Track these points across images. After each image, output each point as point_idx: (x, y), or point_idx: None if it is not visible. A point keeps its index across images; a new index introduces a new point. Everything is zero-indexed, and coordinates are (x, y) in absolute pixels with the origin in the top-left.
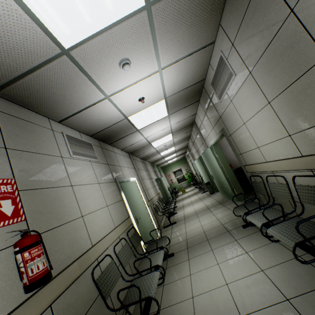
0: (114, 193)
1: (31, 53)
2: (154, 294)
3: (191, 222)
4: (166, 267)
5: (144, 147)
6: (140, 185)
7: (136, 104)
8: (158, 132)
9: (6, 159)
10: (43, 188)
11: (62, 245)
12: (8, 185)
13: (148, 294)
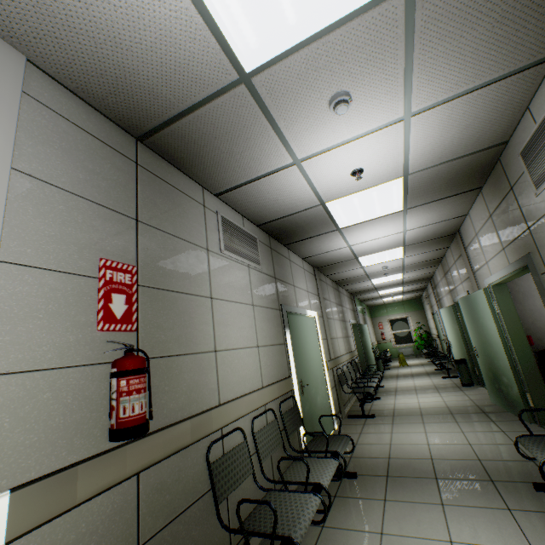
0: (274, 328)
1: (196, 80)
2: (301, 537)
3: (405, 427)
4: (335, 492)
5: (343, 262)
6: (322, 327)
7: (345, 180)
8: (376, 238)
9: (134, 236)
10: (170, 290)
11: (176, 386)
12: (127, 274)
13: (289, 531)
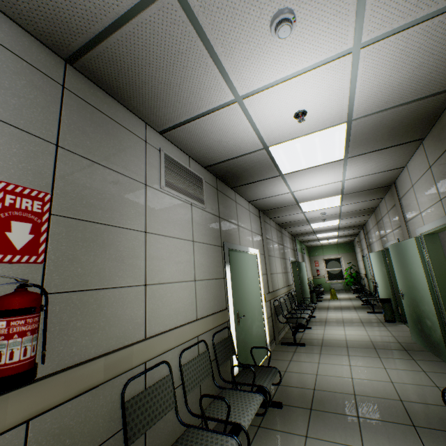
0: (214, 263)
1: None
2: None
3: (332, 358)
4: (260, 422)
5: (286, 207)
6: (263, 263)
7: (288, 123)
8: (316, 186)
9: (51, 162)
10: (94, 222)
11: (92, 322)
12: (36, 201)
13: None
